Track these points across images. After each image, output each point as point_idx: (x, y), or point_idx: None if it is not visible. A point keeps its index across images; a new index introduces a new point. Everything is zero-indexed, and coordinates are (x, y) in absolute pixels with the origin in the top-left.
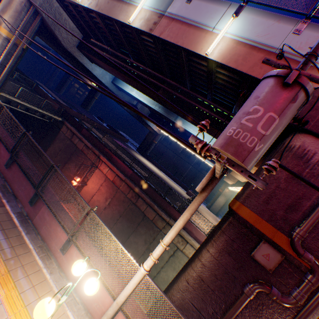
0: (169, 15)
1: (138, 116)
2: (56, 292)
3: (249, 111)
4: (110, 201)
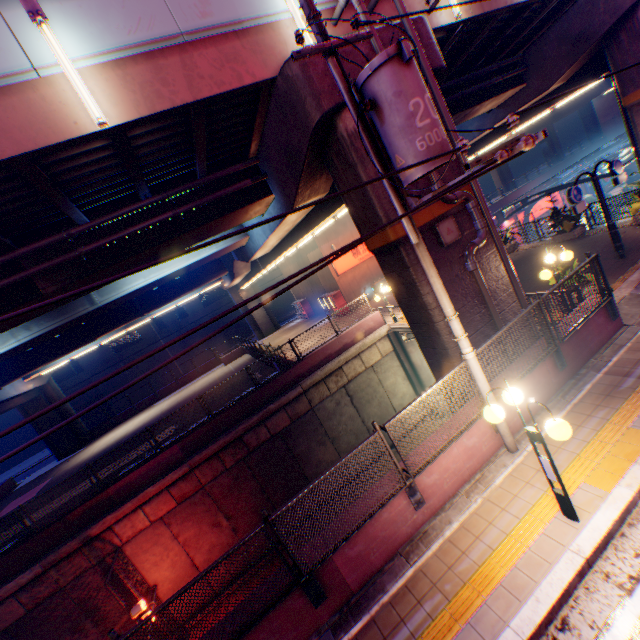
0: None
1: None
2: (547, 409)
3: (411, 111)
4: (225, 514)
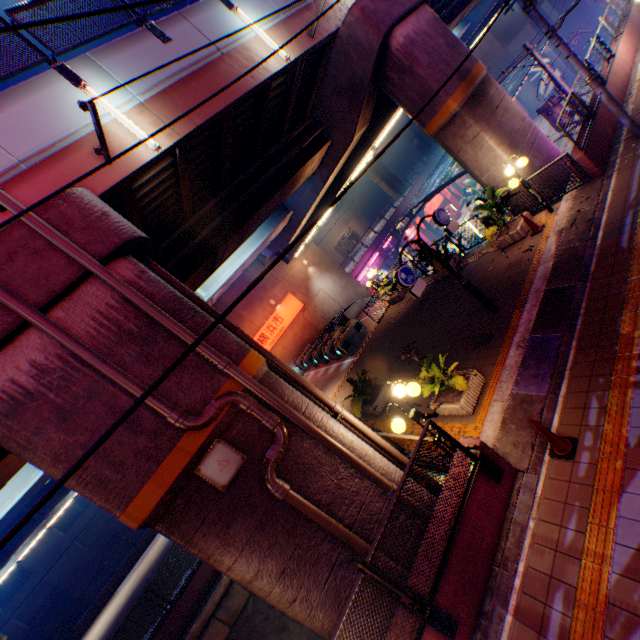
0: None
1: None
2: None
3: None
4: None
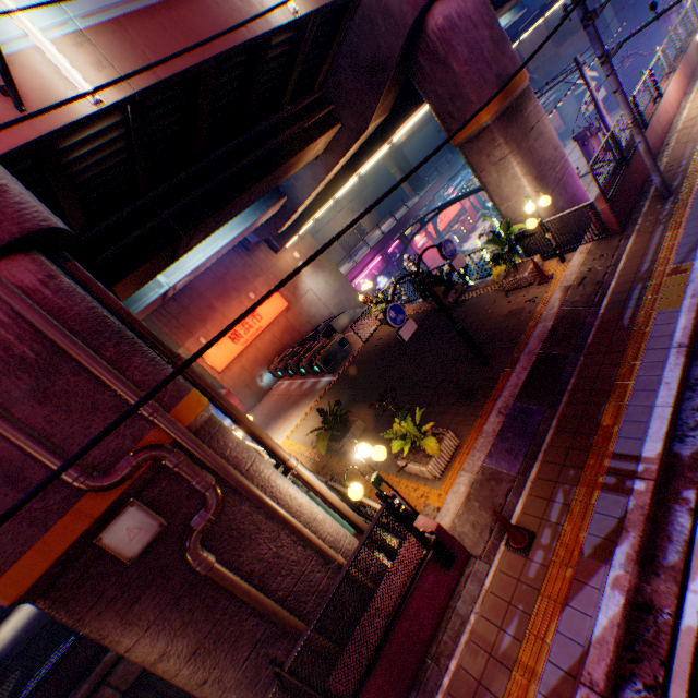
0: None
1: None
2: None
3: None
4: None
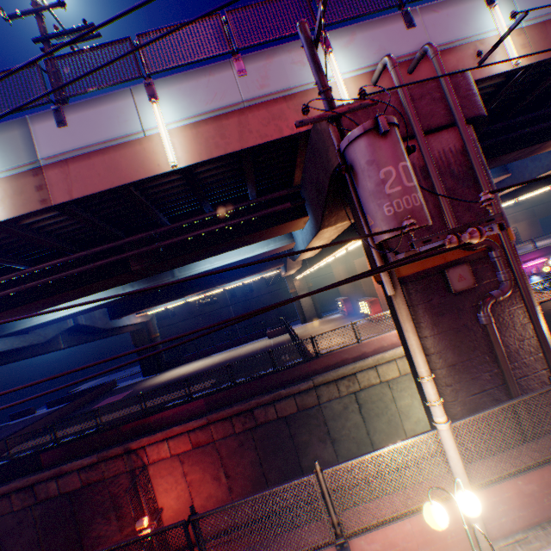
0: (51, 160)
1: (96, 333)
2: (491, 549)
3: (382, 178)
4: (225, 472)
